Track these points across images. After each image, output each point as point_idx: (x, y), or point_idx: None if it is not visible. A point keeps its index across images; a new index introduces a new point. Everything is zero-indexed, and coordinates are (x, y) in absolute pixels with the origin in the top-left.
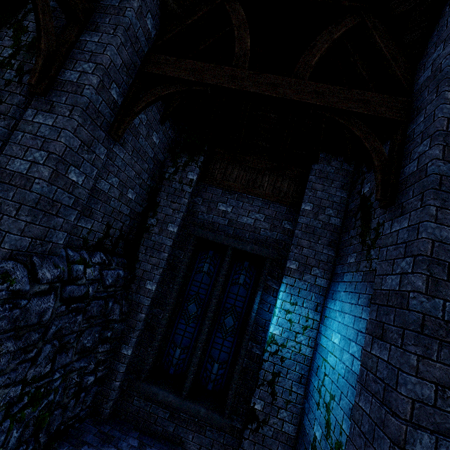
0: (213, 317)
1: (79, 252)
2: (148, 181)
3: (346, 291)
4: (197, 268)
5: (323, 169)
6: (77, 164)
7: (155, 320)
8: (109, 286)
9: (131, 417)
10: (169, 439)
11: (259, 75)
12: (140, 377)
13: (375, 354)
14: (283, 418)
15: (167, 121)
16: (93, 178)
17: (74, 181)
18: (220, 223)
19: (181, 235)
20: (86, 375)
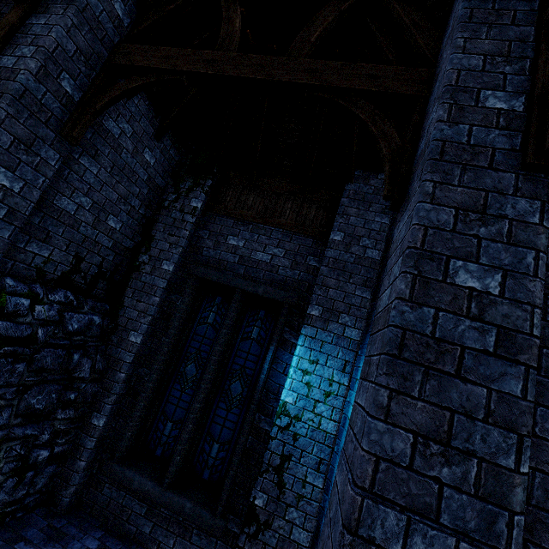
0: (214, 381)
1: (30, 285)
2: (141, 209)
3: None
4: (201, 318)
5: (359, 190)
6: (10, 165)
7: (140, 383)
8: (74, 333)
9: (98, 511)
10: (144, 543)
11: (243, 57)
12: (113, 457)
13: (358, 403)
14: (292, 520)
15: (167, 138)
16: (39, 187)
17: (5, 186)
18: (229, 260)
19: (180, 276)
20: (37, 448)
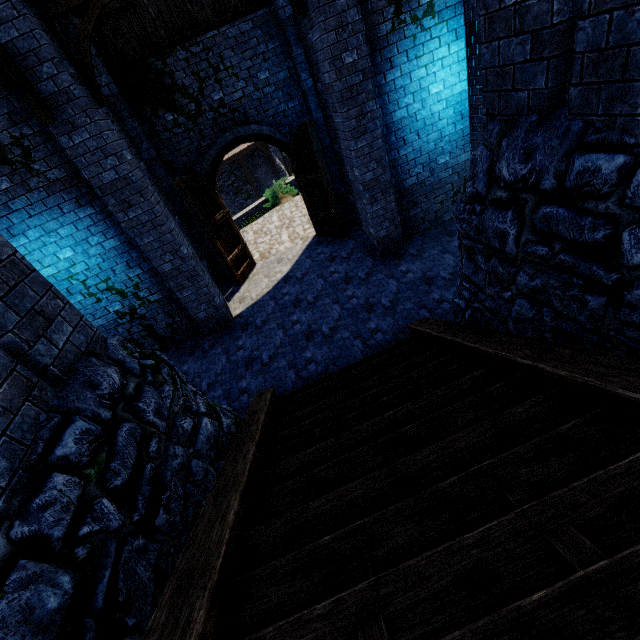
0: None
1: None
2: None
3: (34, 215)
4: None
5: None
6: None
7: None
8: None
9: None
10: None
11: None
12: None
13: (134, 217)
14: None
15: None
16: None
17: None
18: None
19: None
20: None
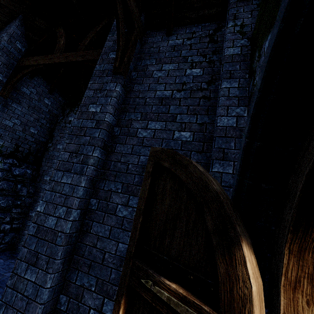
0: None
1: None
2: (47, 124)
3: None
4: None
5: None
6: None
7: None
8: (17, 176)
9: None
10: None
11: (61, 55)
12: None
13: None
14: None
15: (56, 93)
16: None
17: None
18: None
19: None
20: (4, 224)
